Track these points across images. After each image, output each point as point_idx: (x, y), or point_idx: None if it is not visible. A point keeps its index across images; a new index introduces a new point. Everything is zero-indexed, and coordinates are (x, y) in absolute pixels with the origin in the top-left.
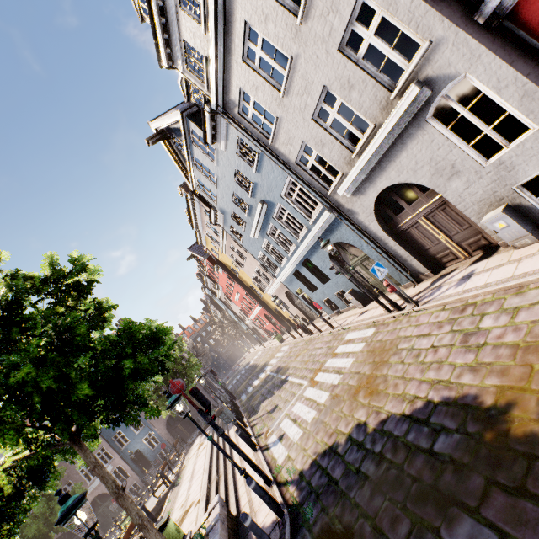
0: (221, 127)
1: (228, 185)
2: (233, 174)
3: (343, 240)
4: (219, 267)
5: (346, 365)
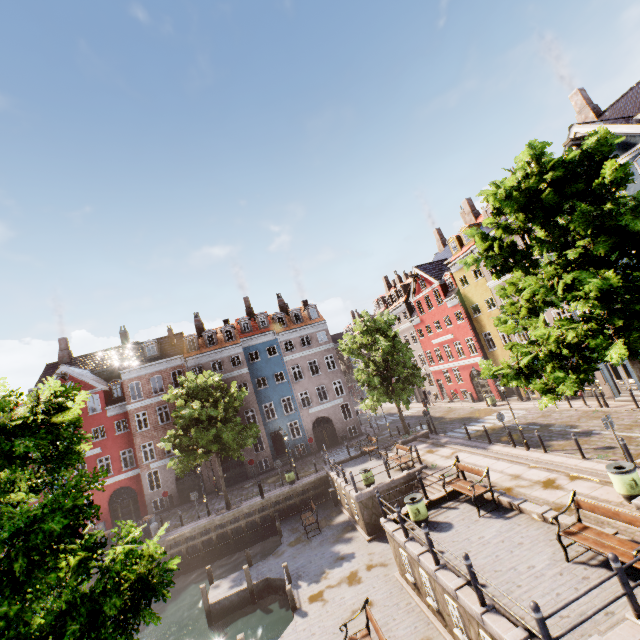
0: None
1: None
2: None
3: None
4: (457, 298)
5: None
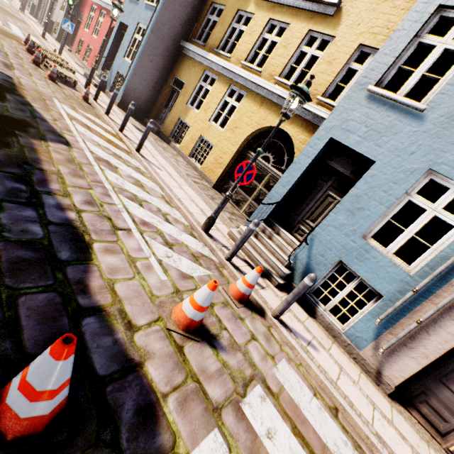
0: None
1: None
2: None
3: None
4: None
5: None
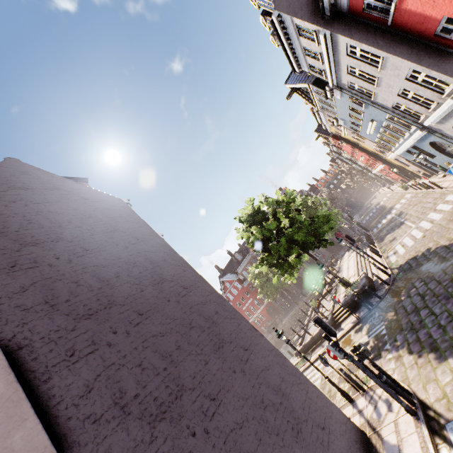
0: (336, 92)
1: (345, 111)
2: (348, 107)
3: (437, 141)
4: (342, 142)
5: (437, 218)
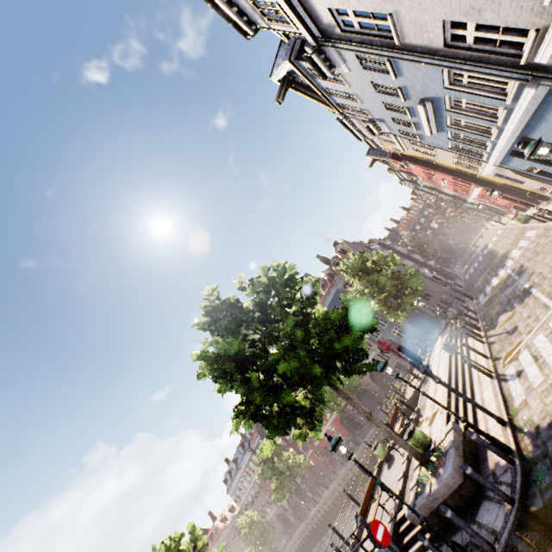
0: (331, 55)
1: (372, 98)
2: (372, 88)
3: None
4: (407, 163)
5: None
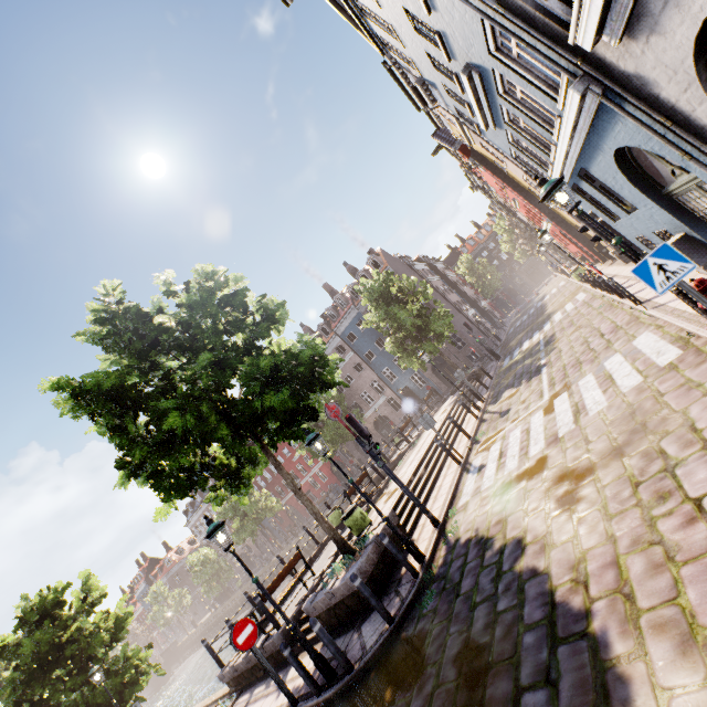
0: None
1: (413, 41)
2: (407, 20)
3: (636, 144)
4: (475, 163)
5: (591, 409)
